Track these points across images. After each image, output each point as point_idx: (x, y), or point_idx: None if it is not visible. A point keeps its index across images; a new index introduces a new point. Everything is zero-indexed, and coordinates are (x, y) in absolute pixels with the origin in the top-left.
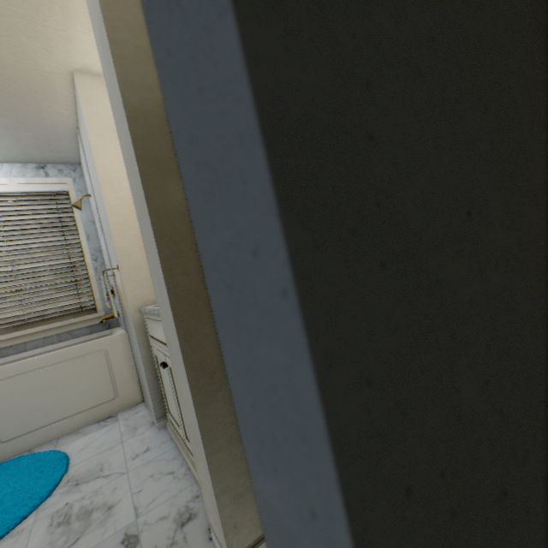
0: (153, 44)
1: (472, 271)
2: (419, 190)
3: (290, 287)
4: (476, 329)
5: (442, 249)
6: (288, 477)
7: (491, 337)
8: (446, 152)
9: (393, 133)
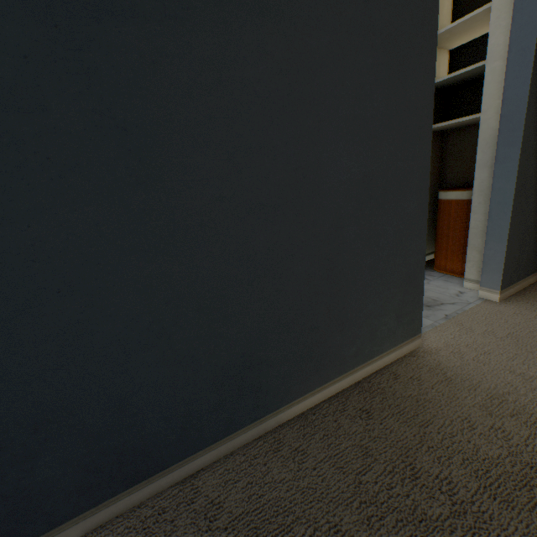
0: (500, 121)
1: (533, 159)
2: (531, 147)
3: (518, 157)
4: (531, 168)
5: (531, 155)
6: (505, 179)
7: (533, 170)
8: (536, 141)
9: (531, 140)
